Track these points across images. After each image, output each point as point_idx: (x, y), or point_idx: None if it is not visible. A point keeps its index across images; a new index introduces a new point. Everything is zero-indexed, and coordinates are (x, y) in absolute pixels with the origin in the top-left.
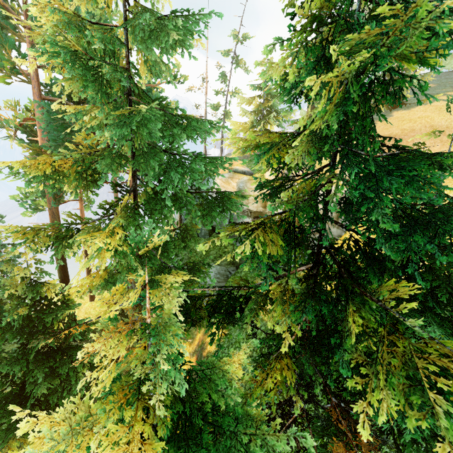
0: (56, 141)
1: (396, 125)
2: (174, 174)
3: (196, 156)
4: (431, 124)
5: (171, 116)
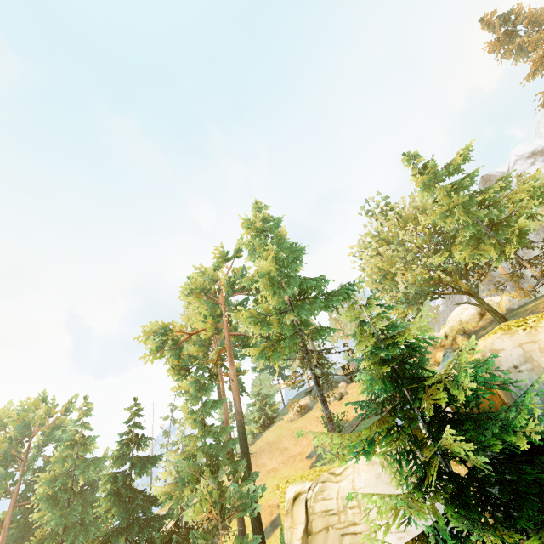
0: (16, 540)
1: (257, 445)
2: (80, 535)
3: (95, 521)
4: (267, 441)
5: (89, 501)
